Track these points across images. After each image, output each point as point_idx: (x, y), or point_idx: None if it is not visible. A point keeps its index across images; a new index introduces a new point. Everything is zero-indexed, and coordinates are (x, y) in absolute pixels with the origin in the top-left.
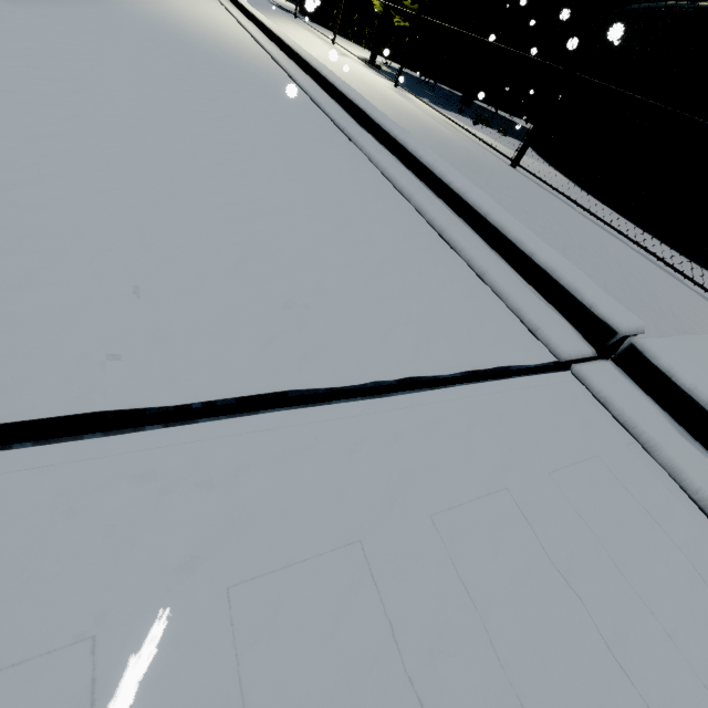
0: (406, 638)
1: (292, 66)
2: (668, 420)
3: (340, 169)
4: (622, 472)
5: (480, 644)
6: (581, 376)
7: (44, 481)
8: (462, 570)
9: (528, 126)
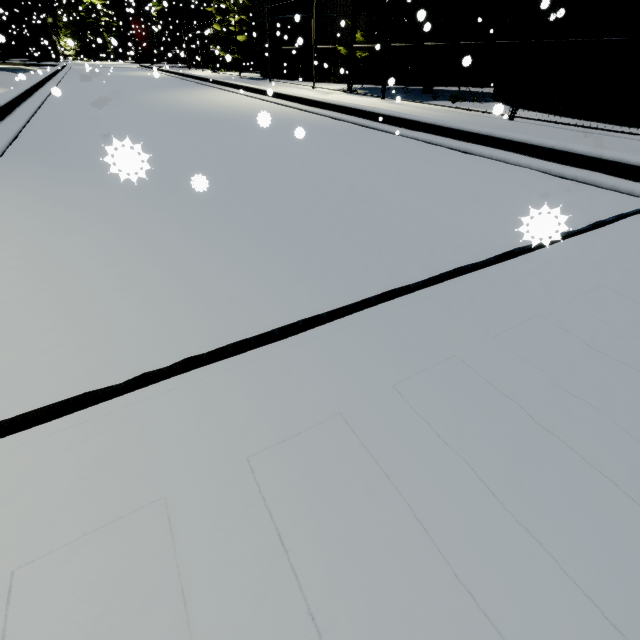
0: None
1: (329, 112)
2: None
3: (438, 156)
4: None
5: None
6: None
7: (532, 263)
8: None
9: (477, 90)
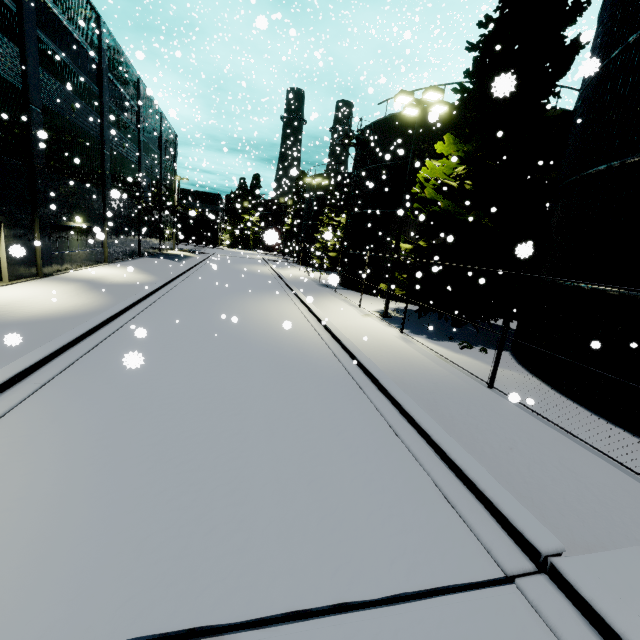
0: None
1: (336, 347)
2: (587, 626)
3: (366, 432)
4: None
5: None
6: (520, 588)
7: None
8: None
9: (512, 326)
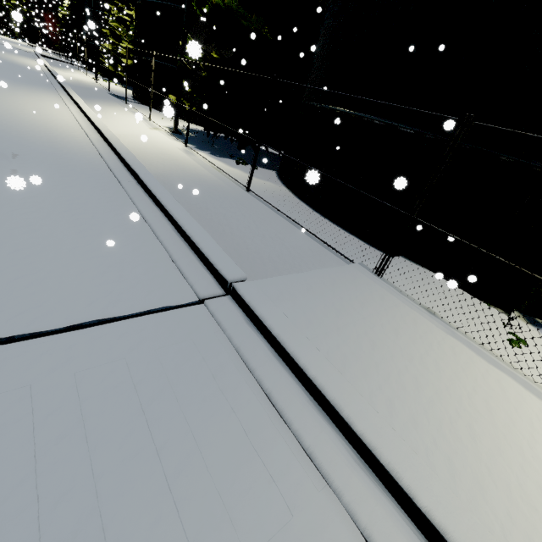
0: (39, 412)
1: (103, 147)
2: (244, 318)
3: (109, 215)
4: (202, 344)
5: (75, 410)
6: (206, 305)
7: None
8: (81, 389)
9: None
